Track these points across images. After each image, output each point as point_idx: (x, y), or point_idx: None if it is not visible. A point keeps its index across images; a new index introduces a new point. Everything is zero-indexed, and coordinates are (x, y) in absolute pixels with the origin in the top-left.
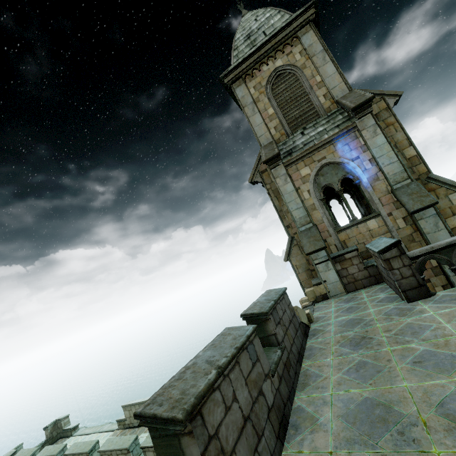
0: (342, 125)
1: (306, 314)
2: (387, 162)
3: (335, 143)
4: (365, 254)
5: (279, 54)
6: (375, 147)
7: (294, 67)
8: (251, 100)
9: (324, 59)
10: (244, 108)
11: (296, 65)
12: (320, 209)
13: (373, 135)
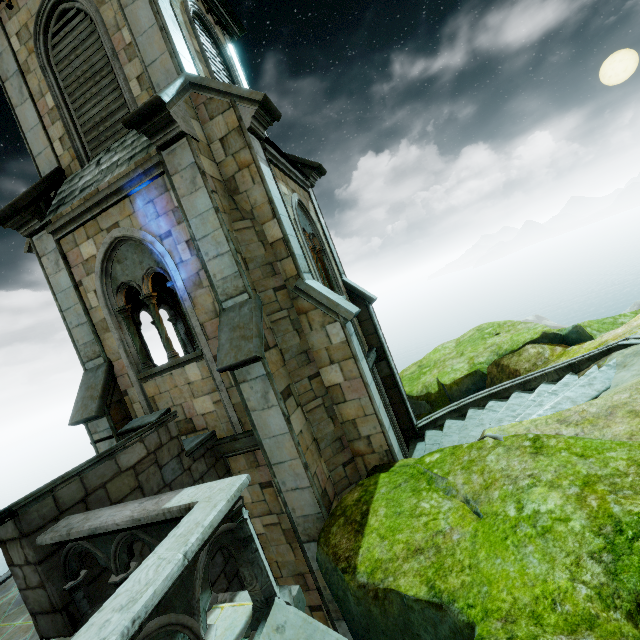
0: (135, 158)
1: None
2: (214, 252)
3: (133, 196)
4: (183, 426)
5: None
6: (195, 215)
7: None
8: (16, 67)
9: None
10: (5, 84)
11: None
12: (114, 332)
13: (192, 189)
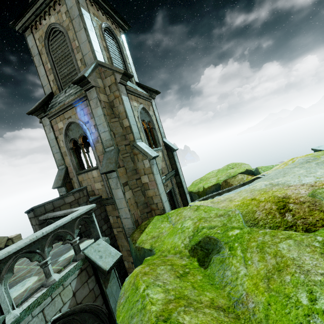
0: (77, 93)
1: (7, 239)
2: (103, 130)
3: (76, 107)
4: (91, 193)
5: (52, 10)
6: (97, 116)
7: (61, 27)
8: (37, 52)
9: (80, 25)
10: (34, 58)
11: (62, 26)
12: (68, 156)
13: (96, 106)
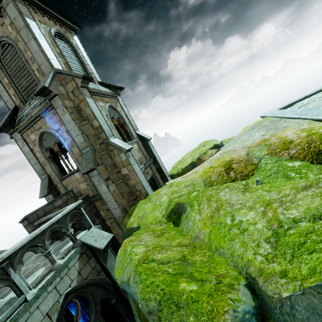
0: (41, 104)
1: None
2: (75, 134)
3: (44, 117)
4: (78, 194)
5: None
6: (66, 122)
7: (9, 39)
8: None
9: (28, 35)
10: None
11: (9, 38)
12: (48, 165)
13: (63, 113)
